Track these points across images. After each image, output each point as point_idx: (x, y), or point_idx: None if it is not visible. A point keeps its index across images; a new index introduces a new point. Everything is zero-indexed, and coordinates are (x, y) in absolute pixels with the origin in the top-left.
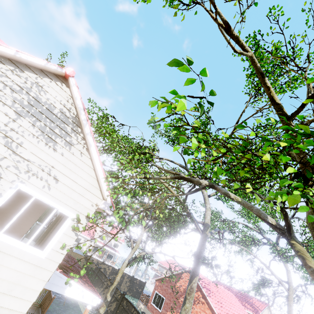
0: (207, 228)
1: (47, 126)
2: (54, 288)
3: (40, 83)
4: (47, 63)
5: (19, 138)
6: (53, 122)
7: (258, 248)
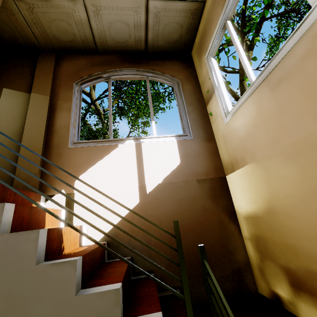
0: None
1: None
2: None
3: None
4: None
5: None
6: None
7: None
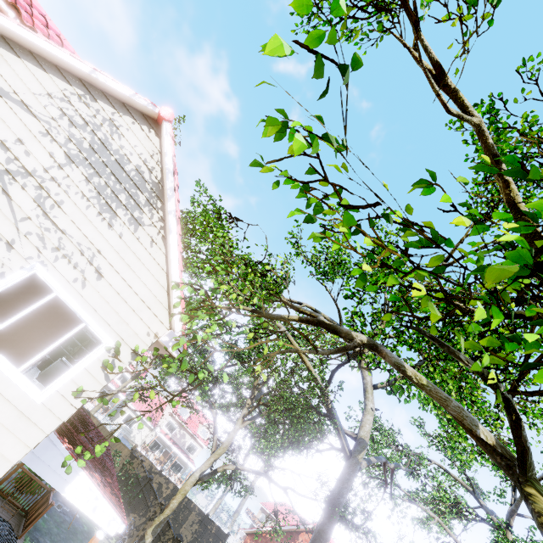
0: (362, 449)
1: (109, 186)
2: (48, 475)
3: (116, 122)
4: (135, 94)
5: (61, 194)
6: (120, 183)
7: (465, 524)
